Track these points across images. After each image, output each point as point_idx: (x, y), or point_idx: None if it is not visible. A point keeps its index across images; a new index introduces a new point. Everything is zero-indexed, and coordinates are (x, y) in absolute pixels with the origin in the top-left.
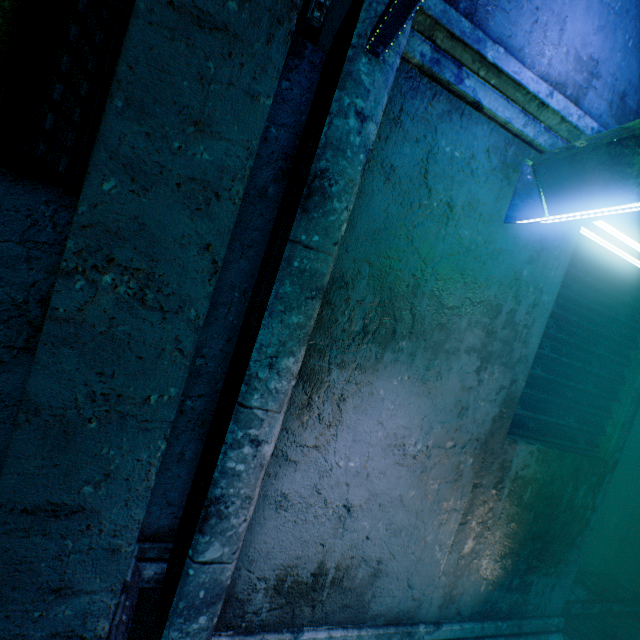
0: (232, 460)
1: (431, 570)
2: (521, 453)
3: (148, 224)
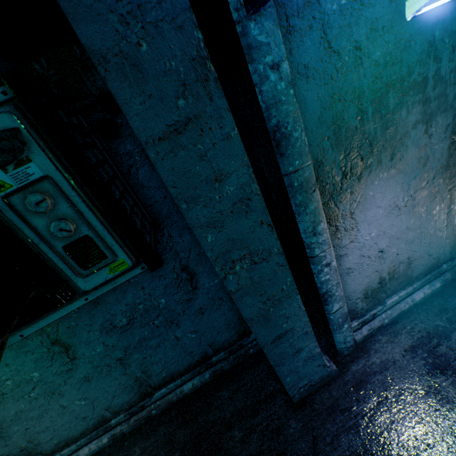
0: (322, 277)
1: (438, 242)
2: None
3: (234, 237)
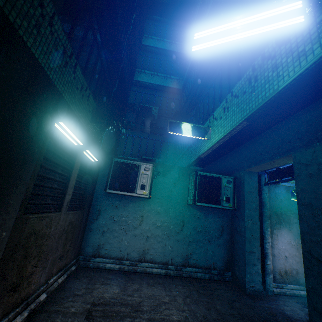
0: (266, 246)
1: None
2: None
3: (251, 214)
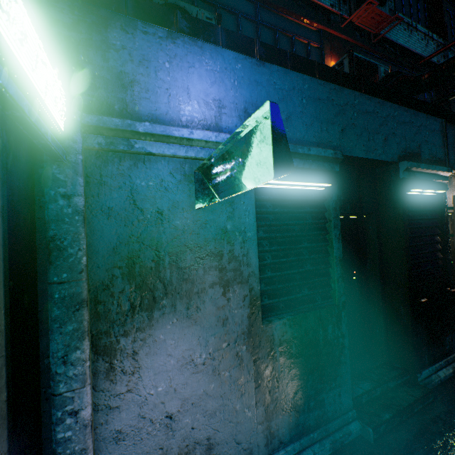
0: (60, 432)
1: (249, 425)
2: (277, 327)
3: None
